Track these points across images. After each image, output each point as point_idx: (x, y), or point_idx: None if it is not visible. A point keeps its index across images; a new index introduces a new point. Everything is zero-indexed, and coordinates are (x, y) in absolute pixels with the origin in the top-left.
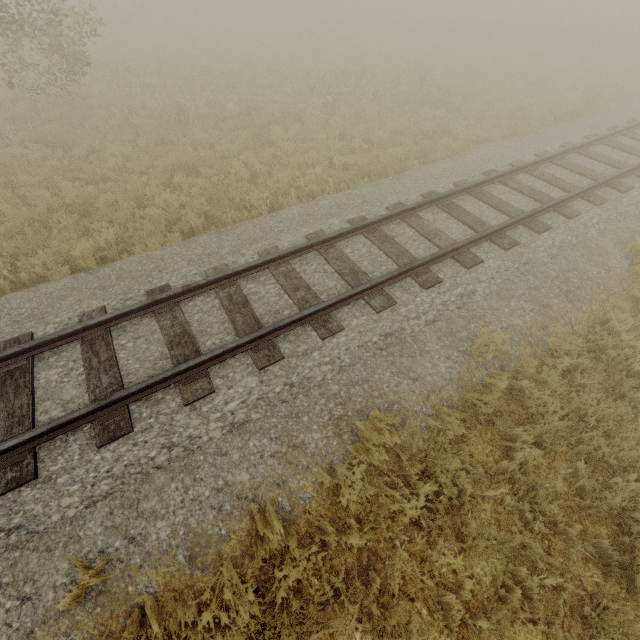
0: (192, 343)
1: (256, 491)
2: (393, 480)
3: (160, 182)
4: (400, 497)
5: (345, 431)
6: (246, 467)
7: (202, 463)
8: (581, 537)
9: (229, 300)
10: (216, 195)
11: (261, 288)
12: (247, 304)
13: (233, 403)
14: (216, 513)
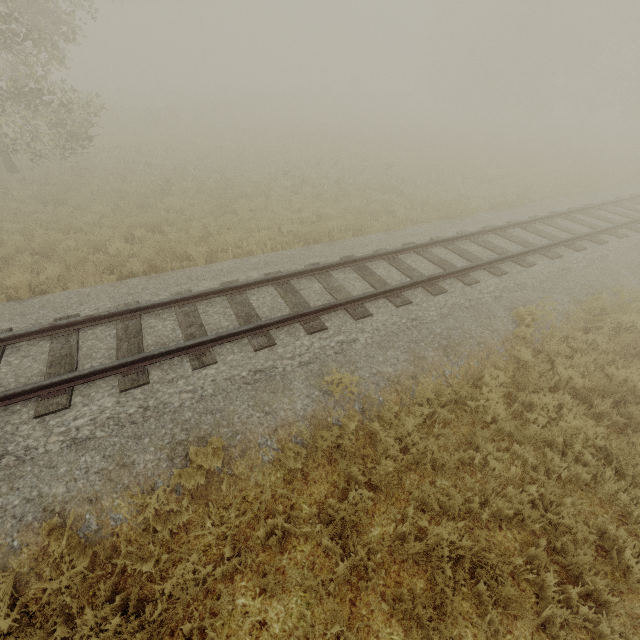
0: (71, 364)
1: (65, 505)
2: (220, 512)
3: (123, 235)
4: (209, 525)
5: (179, 455)
6: (67, 481)
7: (27, 473)
8: (394, 589)
9: (124, 331)
10: (161, 247)
11: (160, 323)
12: (139, 335)
13: (82, 419)
14: (15, 523)
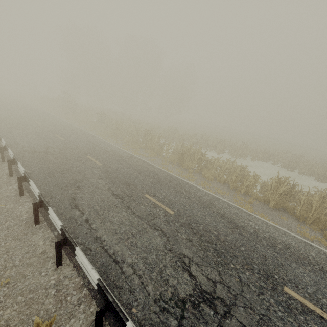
0: None
1: None
2: None
3: None
4: None
5: None
6: None
7: None
8: None
9: None
10: None
11: None
12: None
13: None
14: None
